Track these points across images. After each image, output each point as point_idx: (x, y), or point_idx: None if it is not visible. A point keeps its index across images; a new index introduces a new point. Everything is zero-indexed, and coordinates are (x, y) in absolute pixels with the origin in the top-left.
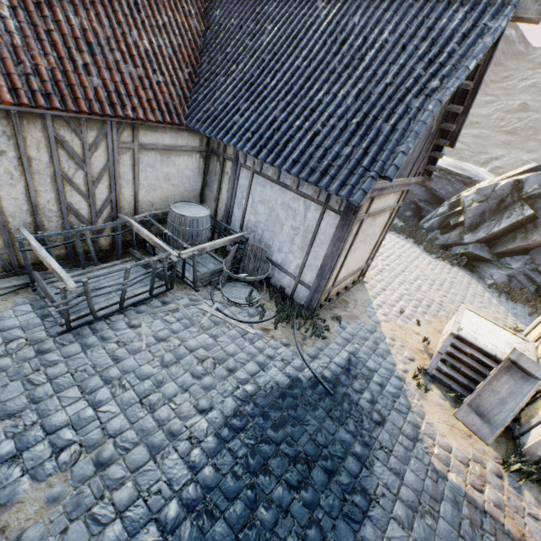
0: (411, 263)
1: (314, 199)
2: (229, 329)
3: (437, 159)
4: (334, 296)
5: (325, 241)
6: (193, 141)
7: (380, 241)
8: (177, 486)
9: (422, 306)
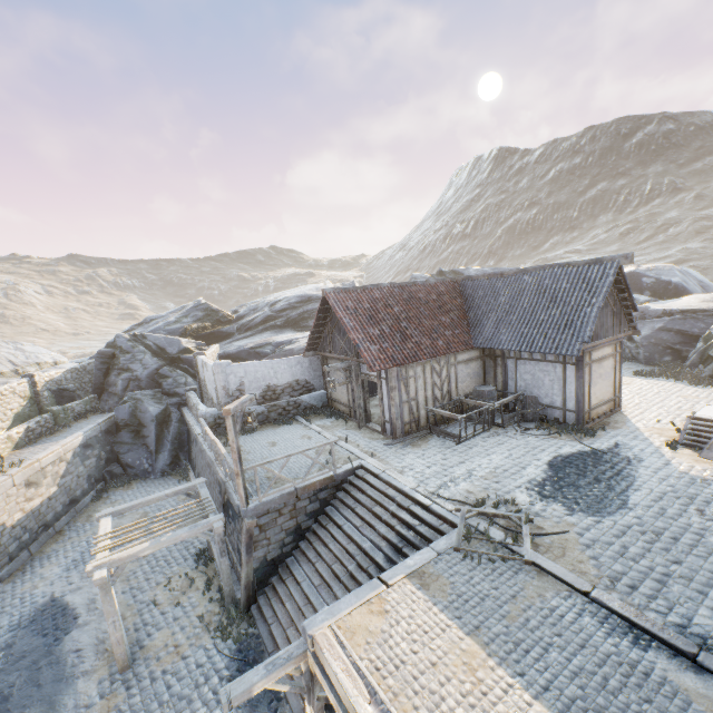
0: (671, 395)
1: (556, 361)
2: (532, 438)
3: (632, 319)
4: (595, 417)
5: (571, 381)
6: (477, 353)
7: (619, 378)
8: (538, 474)
9: (680, 417)
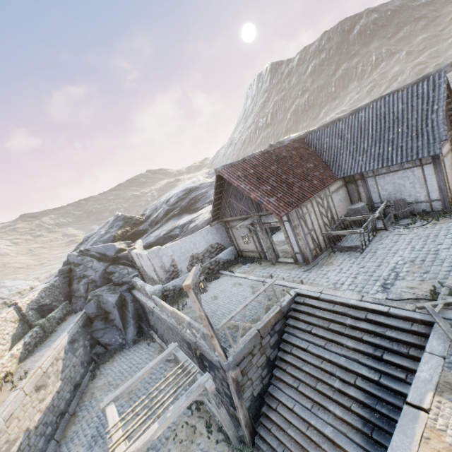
0: None
1: (413, 166)
2: (417, 230)
3: None
4: None
5: (431, 177)
6: (340, 183)
7: None
8: None
9: None
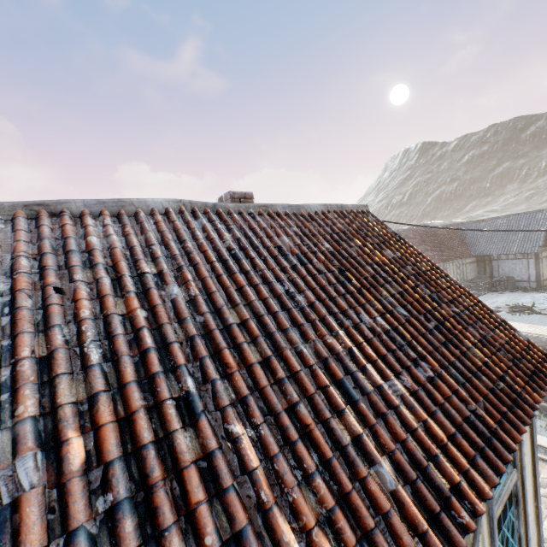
0: None
1: (523, 258)
2: (515, 293)
3: None
4: (545, 285)
5: (532, 267)
6: (474, 259)
7: None
8: (527, 300)
9: None
